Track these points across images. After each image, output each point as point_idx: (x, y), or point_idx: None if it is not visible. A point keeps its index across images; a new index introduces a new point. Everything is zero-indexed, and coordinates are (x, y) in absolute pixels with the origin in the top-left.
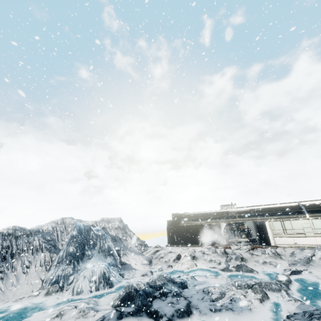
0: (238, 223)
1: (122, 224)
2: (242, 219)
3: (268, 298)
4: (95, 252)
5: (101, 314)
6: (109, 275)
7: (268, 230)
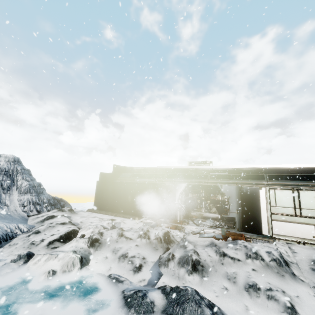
0: (210, 192)
1: (12, 167)
2: (217, 182)
3: None
4: None
5: None
6: None
7: (262, 206)
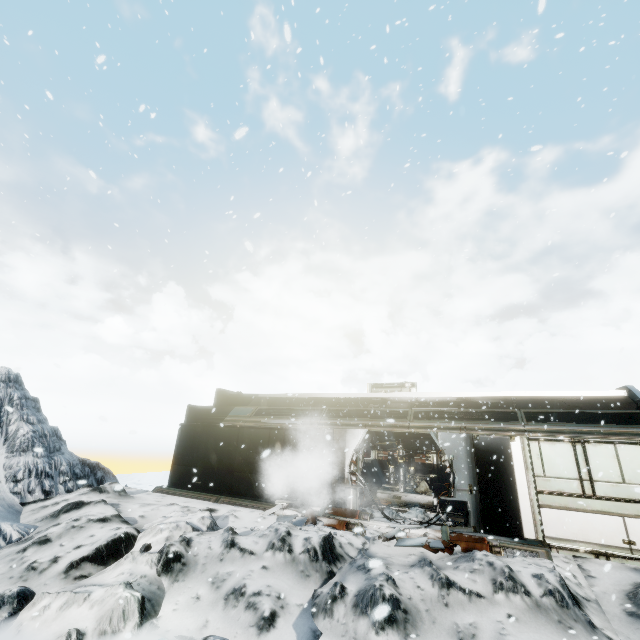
0: (414, 447)
1: (3, 393)
2: (427, 425)
3: None
4: None
5: None
6: None
7: (519, 476)
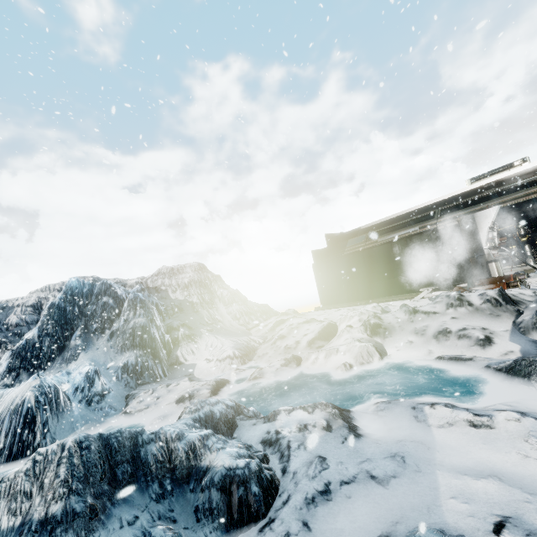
0: (534, 224)
1: (203, 276)
2: None
3: None
4: (99, 341)
5: None
6: (41, 410)
7: None
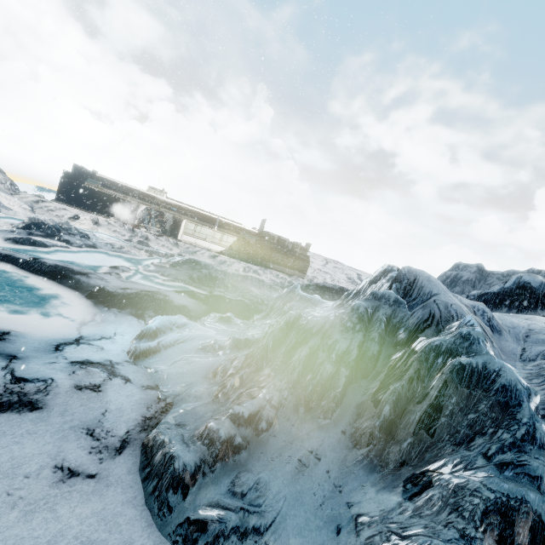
0: (159, 213)
1: None
2: (165, 210)
3: (153, 257)
4: None
5: (5, 228)
6: None
7: (182, 228)
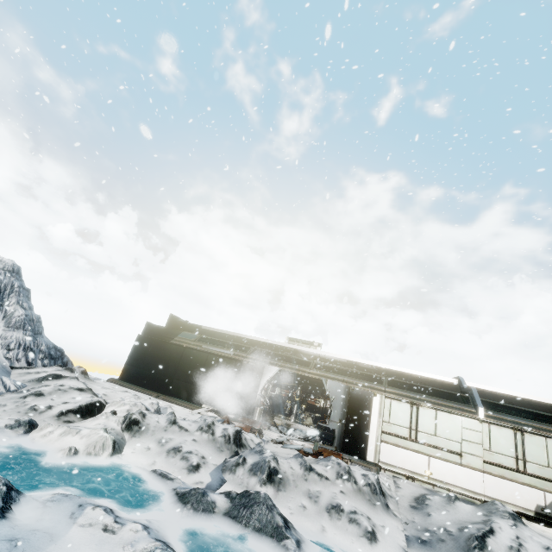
0: (309, 391)
1: (7, 280)
2: (321, 374)
3: None
4: None
5: None
6: None
7: (373, 420)
